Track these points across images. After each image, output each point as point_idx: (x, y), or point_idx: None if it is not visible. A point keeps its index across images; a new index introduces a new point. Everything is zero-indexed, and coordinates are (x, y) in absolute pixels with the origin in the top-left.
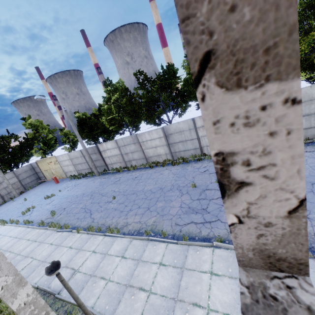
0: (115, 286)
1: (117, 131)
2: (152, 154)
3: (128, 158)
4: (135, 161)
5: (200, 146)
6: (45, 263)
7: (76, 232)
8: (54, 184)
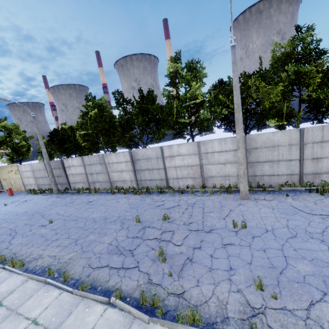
0: None
1: (91, 148)
2: (117, 178)
3: (93, 179)
4: (99, 184)
5: (166, 177)
6: None
7: None
8: (7, 196)
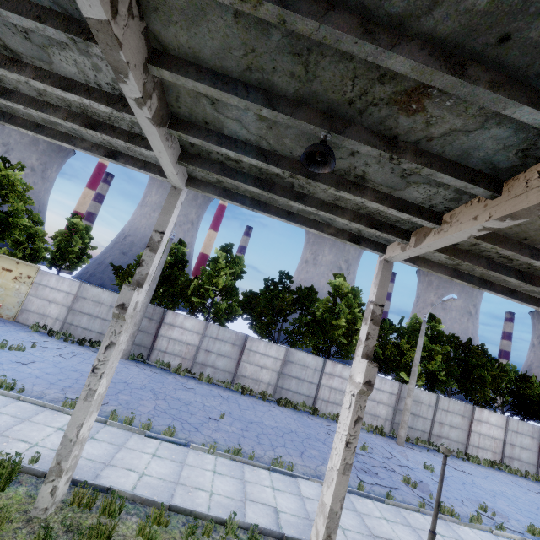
0: (358, 535)
1: (194, 307)
2: (250, 374)
3: (205, 360)
4: (212, 370)
5: (316, 396)
6: (184, 486)
7: (199, 449)
8: None
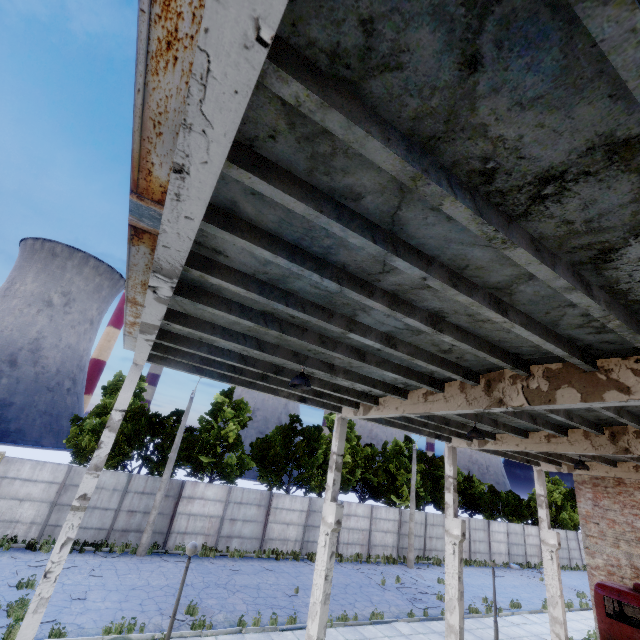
0: None
1: (198, 468)
2: (278, 534)
3: (231, 530)
4: (239, 540)
5: (338, 541)
6: None
7: None
8: None
